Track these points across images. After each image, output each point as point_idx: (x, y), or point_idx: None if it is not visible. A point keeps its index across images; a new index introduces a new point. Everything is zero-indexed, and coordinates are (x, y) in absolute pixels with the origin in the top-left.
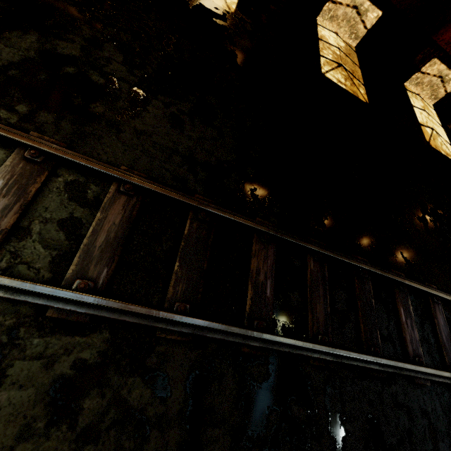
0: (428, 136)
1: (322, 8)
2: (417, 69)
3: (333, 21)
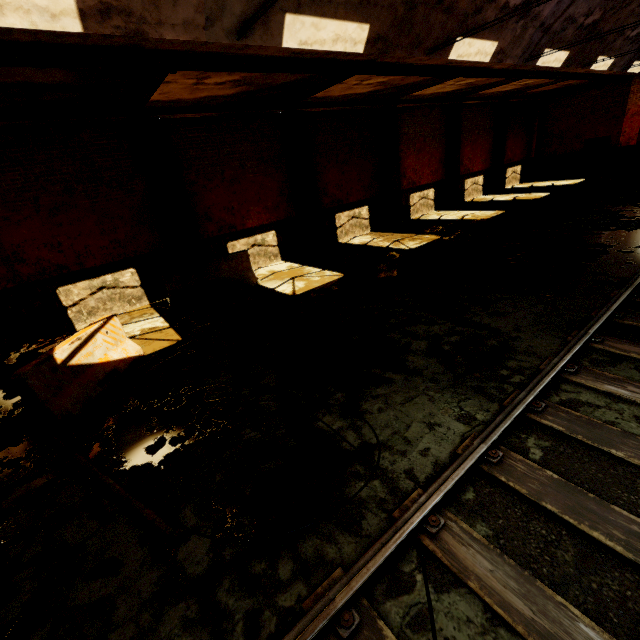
0: (475, 218)
1: (337, 235)
2: (409, 207)
3: (348, 234)
